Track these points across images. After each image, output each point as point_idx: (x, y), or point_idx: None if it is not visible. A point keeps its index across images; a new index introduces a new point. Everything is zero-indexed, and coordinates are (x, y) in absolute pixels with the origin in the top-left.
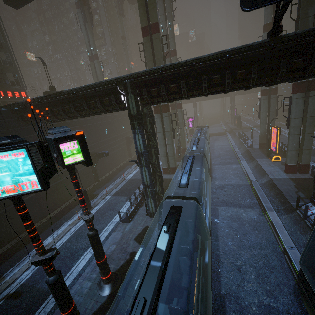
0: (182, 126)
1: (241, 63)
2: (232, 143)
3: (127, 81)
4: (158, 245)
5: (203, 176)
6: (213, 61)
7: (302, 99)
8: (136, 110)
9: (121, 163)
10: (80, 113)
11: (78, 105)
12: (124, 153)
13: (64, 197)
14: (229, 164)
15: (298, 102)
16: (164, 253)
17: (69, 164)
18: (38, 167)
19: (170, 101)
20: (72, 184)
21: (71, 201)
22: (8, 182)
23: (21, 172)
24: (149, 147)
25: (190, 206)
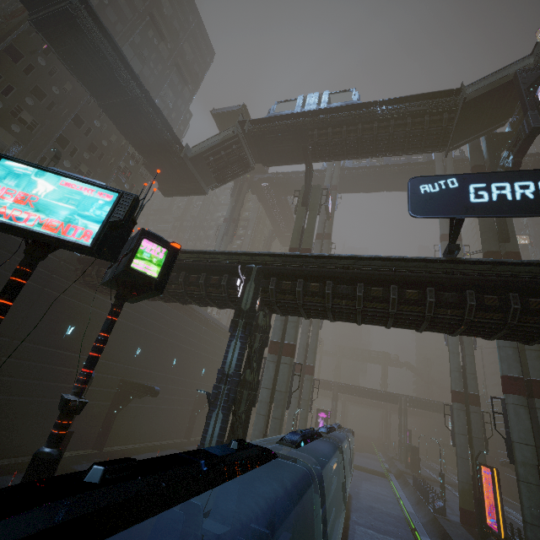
0: (307, 408)
1: (412, 281)
2: (400, 494)
3: (254, 267)
4: (208, 449)
5: (332, 463)
6: (374, 269)
7: (525, 409)
8: (250, 304)
9: (163, 439)
10: (167, 287)
11: (173, 274)
12: (181, 422)
13: (14, 442)
14: (391, 535)
15: (518, 411)
16: (216, 457)
17: (135, 269)
18: (114, 218)
19: (304, 310)
20: (51, 422)
21: (17, 459)
22: (60, 217)
23: (88, 214)
24: (241, 385)
25: (293, 482)
